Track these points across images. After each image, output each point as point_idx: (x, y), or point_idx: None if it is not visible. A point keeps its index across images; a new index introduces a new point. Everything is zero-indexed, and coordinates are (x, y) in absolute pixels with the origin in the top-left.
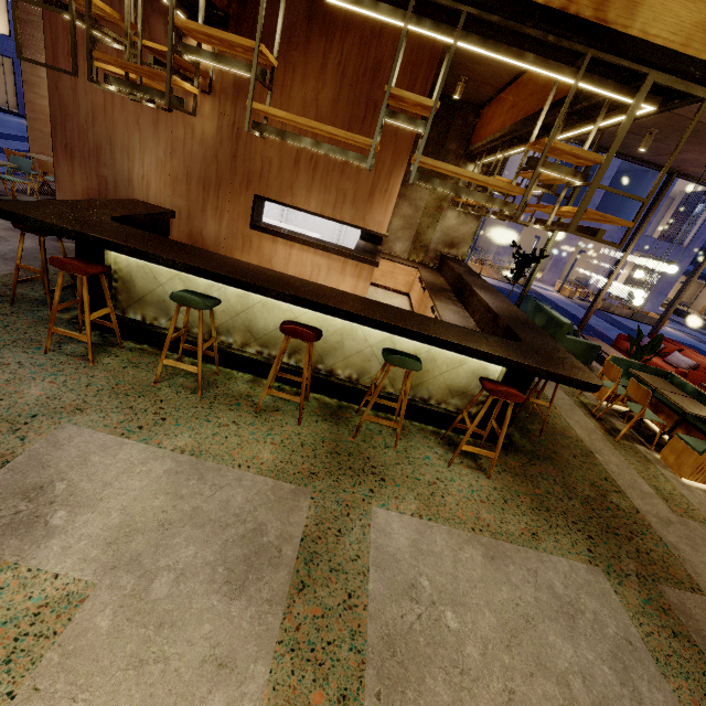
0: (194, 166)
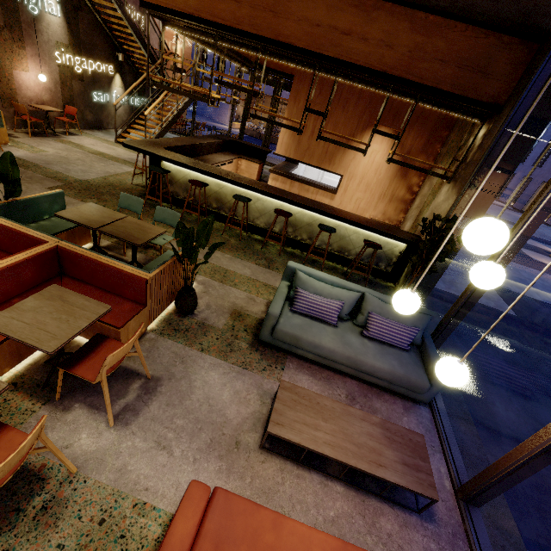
0: None
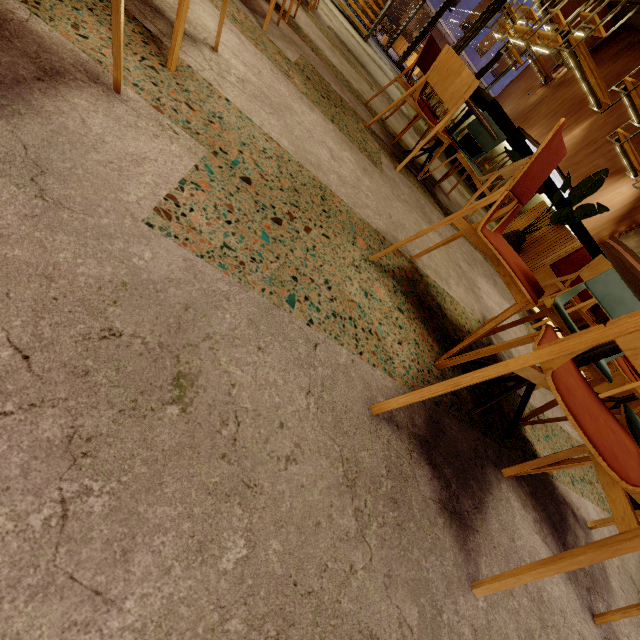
0: (513, 114)
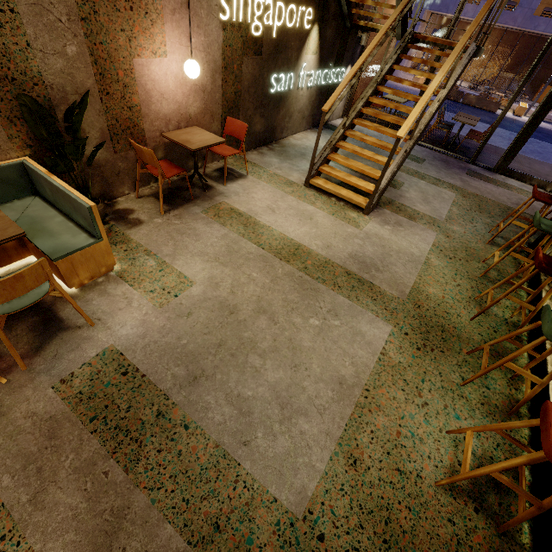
0: None
